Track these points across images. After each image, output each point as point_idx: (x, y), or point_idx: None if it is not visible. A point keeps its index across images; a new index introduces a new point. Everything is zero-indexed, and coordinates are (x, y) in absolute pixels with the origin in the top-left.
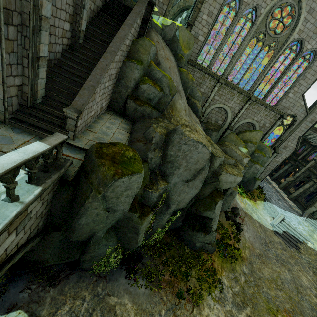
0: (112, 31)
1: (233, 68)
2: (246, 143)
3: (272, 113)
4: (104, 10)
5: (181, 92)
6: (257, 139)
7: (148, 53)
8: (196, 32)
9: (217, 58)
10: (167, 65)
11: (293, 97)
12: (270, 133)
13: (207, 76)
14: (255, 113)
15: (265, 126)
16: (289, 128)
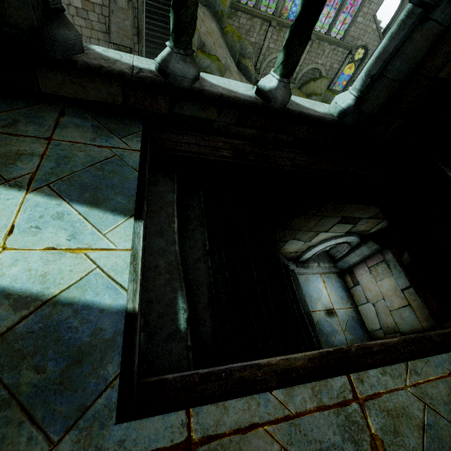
0: (161, 39)
1: None
2: (310, 98)
3: (339, 50)
4: (145, 14)
5: (230, 67)
6: (322, 90)
7: (194, 44)
8: None
9: None
10: (211, 42)
11: (363, 21)
12: (338, 77)
13: (256, 19)
14: (320, 55)
15: (332, 68)
16: (360, 63)
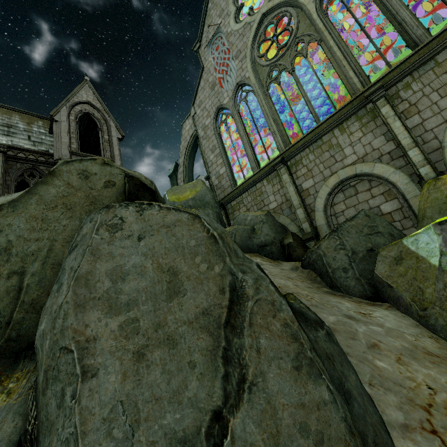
0: None
1: (283, 132)
2: None
3: None
4: None
5: None
6: None
7: None
8: (216, 173)
9: (254, 157)
10: None
11: None
12: None
13: (260, 184)
14: None
15: None
16: None
